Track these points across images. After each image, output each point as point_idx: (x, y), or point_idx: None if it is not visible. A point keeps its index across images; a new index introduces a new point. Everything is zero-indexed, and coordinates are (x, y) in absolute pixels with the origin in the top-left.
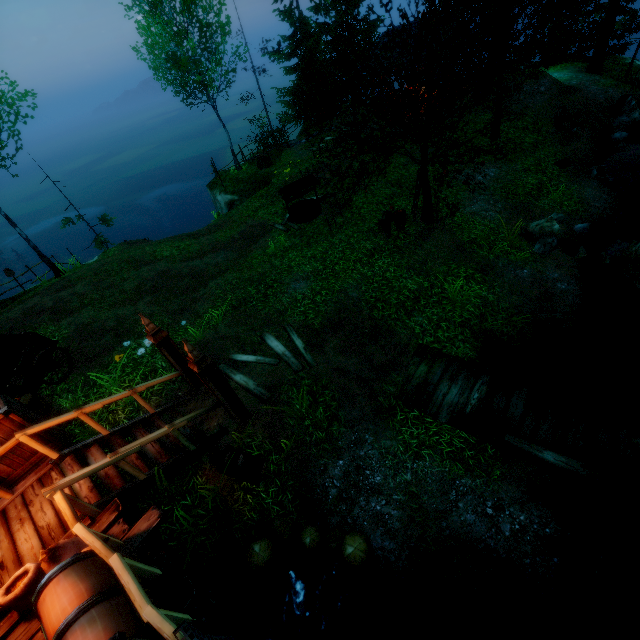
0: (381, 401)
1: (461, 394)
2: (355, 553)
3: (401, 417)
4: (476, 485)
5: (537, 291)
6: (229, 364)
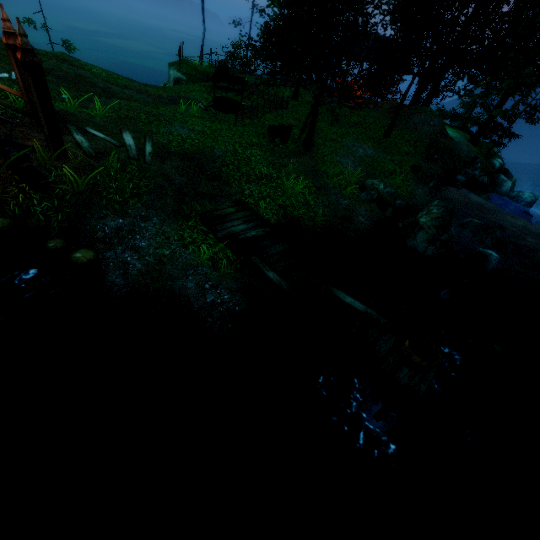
0: (184, 209)
1: (245, 230)
2: (80, 258)
3: (192, 224)
4: (211, 273)
5: (344, 213)
6: (79, 129)
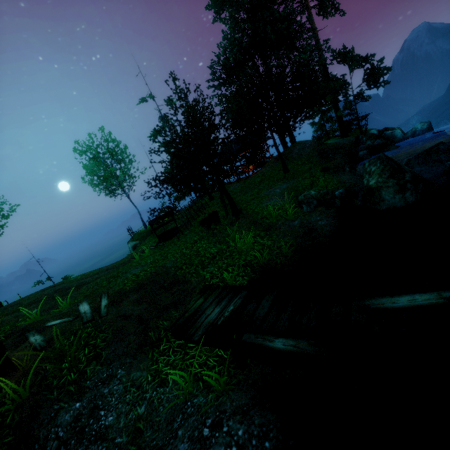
0: (150, 335)
1: (221, 311)
2: None
3: (164, 347)
4: (205, 401)
5: (303, 230)
6: (38, 330)
